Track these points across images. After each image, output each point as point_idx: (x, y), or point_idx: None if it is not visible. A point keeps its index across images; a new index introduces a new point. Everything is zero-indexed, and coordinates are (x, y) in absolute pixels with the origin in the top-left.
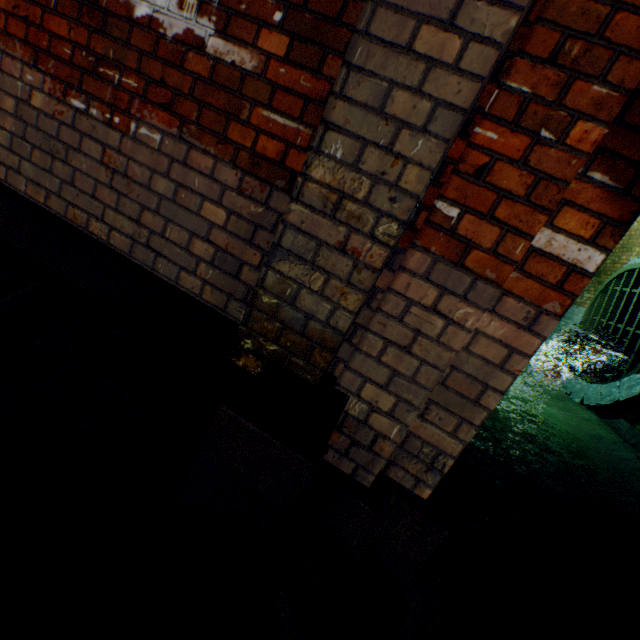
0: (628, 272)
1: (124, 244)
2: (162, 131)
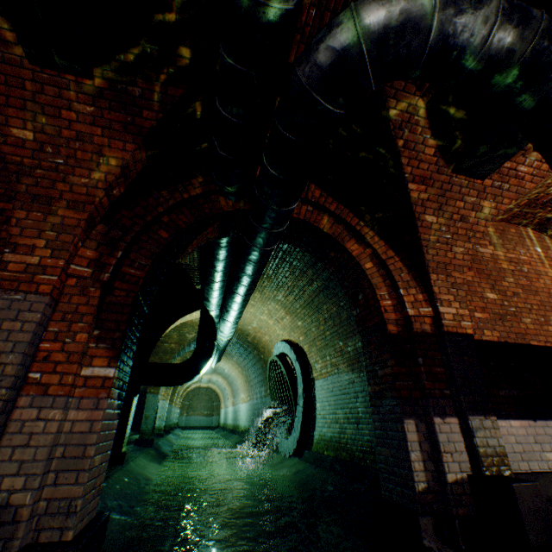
0: (271, 363)
1: None
2: None
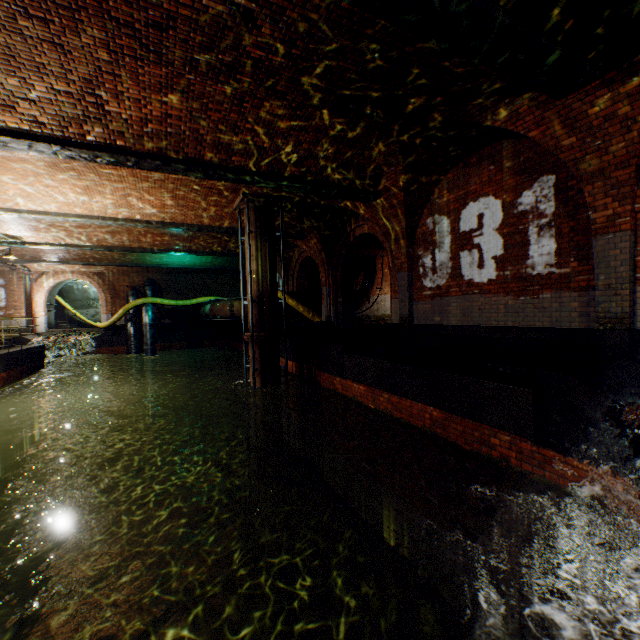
0: None
1: (547, 324)
2: (549, 293)
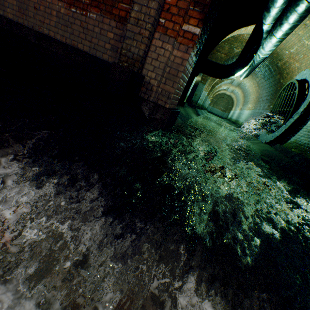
0: (287, 86)
1: (87, 49)
2: (96, 14)
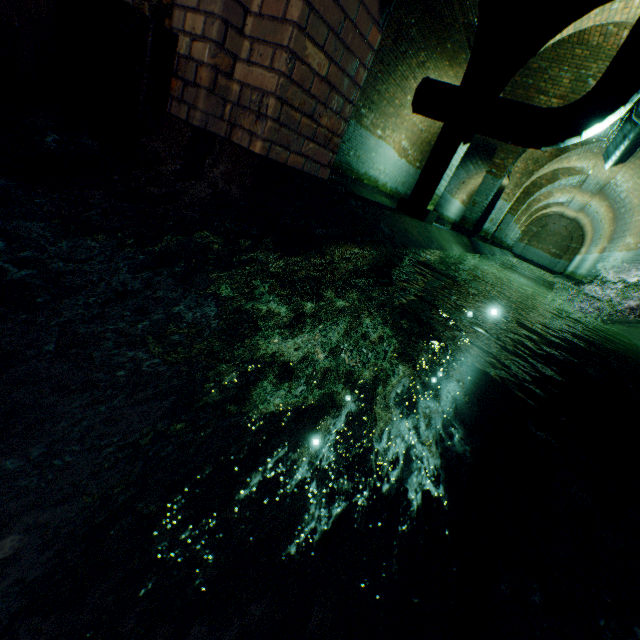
0: None
1: None
2: None
